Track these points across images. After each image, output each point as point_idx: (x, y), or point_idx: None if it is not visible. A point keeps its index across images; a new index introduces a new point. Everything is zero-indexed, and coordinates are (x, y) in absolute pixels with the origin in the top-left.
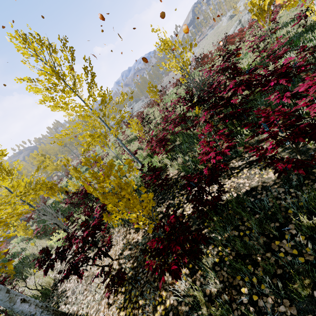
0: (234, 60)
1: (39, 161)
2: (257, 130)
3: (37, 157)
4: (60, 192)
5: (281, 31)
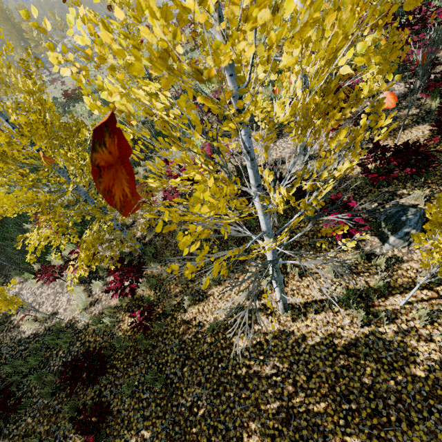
0: None
1: None
2: (416, 58)
3: None
4: None
5: None
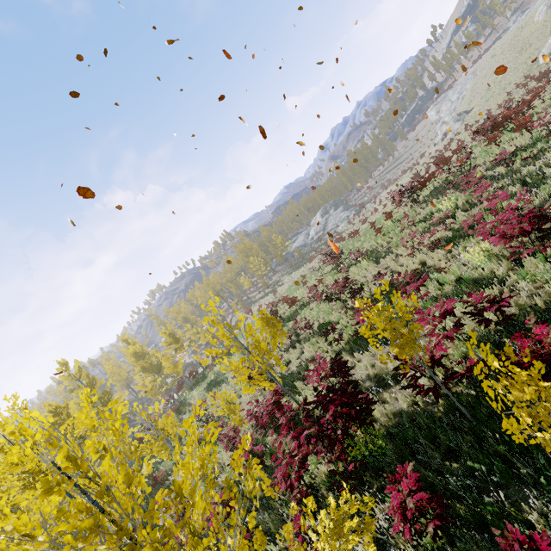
0: (441, 279)
1: (166, 342)
2: None
3: (165, 335)
4: (178, 410)
5: (550, 270)
